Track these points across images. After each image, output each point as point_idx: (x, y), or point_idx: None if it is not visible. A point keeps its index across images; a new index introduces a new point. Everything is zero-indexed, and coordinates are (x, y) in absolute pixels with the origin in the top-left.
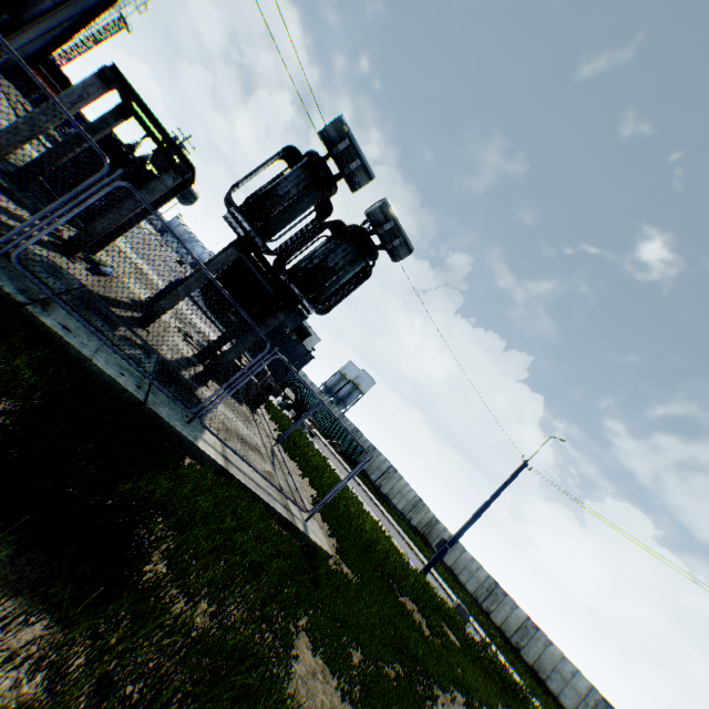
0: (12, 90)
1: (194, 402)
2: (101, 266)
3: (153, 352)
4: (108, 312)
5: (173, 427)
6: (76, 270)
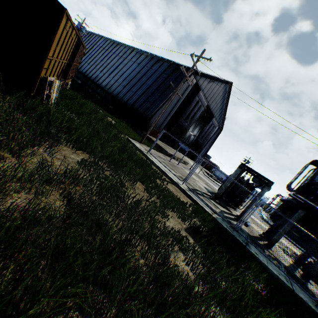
0: (200, 166)
1: (309, 292)
2: (247, 223)
3: (279, 261)
4: (258, 243)
5: (310, 306)
6: (242, 227)
